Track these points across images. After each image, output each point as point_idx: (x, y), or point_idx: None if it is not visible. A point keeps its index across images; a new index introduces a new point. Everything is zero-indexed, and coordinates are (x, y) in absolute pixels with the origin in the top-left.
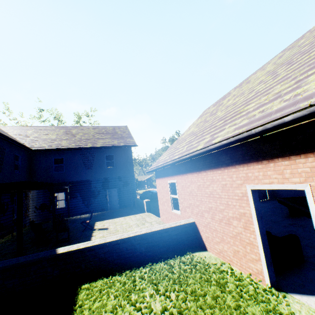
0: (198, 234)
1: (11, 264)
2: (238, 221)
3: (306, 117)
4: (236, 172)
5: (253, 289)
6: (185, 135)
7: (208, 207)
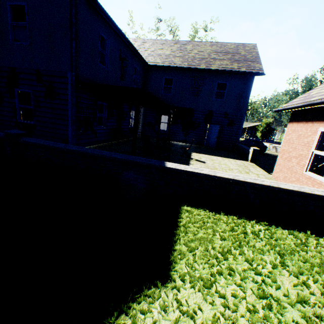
0: None
1: (129, 159)
2: None
3: None
4: None
5: None
6: None
7: None
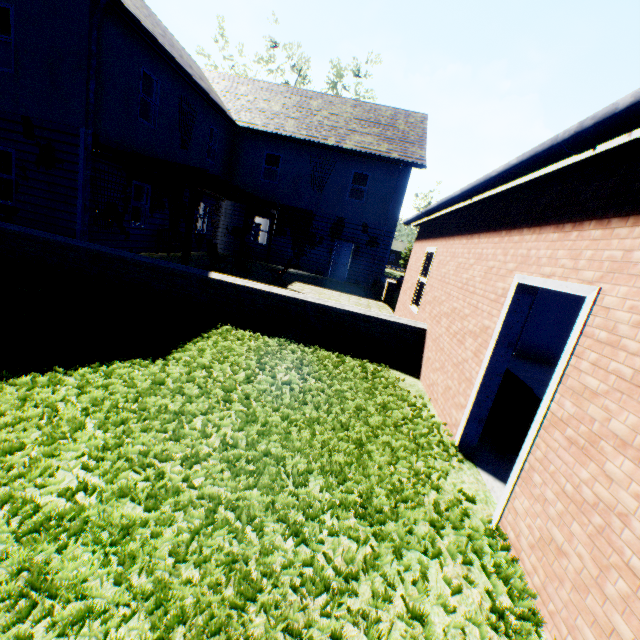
0: (421, 352)
1: (160, 265)
2: (473, 341)
3: None
4: (516, 244)
5: (425, 432)
6: None
7: (451, 309)
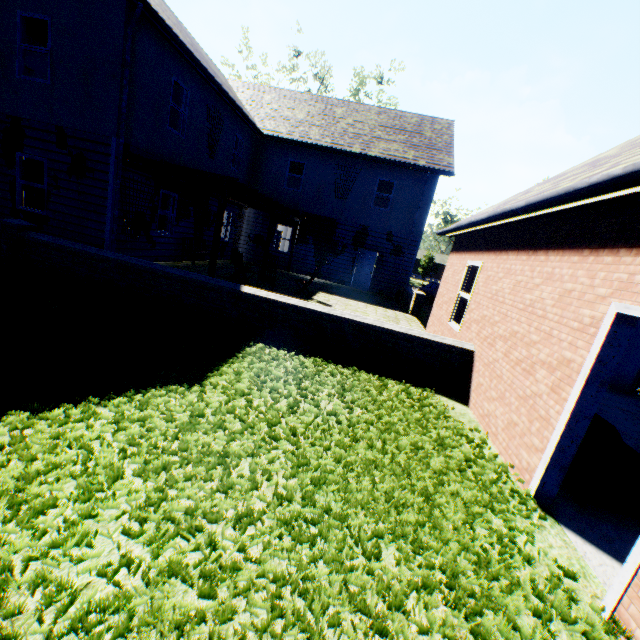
0: (468, 375)
1: (191, 277)
2: (549, 373)
3: None
4: (609, 266)
5: (493, 478)
6: (578, 166)
7: (510, 332)
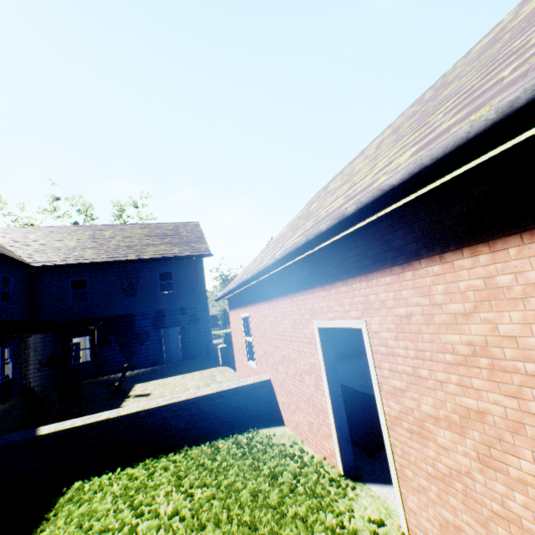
0: (275, 399)
1: None
2: (310, 377)
3: (338, 227)
4: (303, 301)
5: (316, 478)
6: (275, 238)
7: (282, 356)
